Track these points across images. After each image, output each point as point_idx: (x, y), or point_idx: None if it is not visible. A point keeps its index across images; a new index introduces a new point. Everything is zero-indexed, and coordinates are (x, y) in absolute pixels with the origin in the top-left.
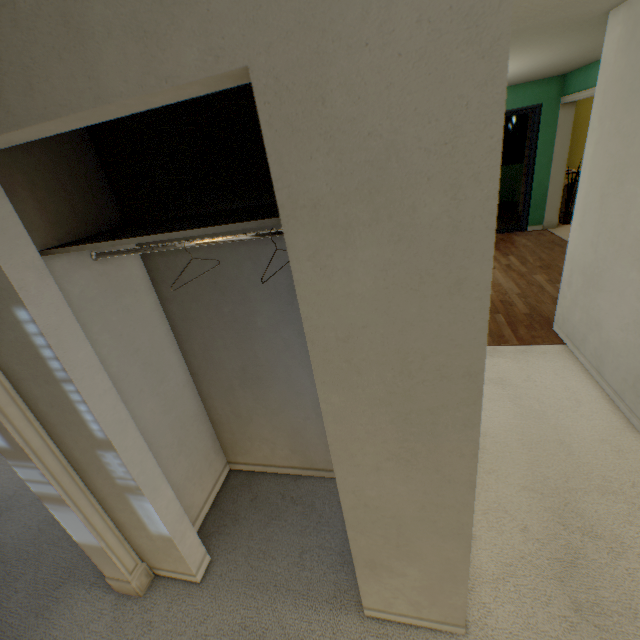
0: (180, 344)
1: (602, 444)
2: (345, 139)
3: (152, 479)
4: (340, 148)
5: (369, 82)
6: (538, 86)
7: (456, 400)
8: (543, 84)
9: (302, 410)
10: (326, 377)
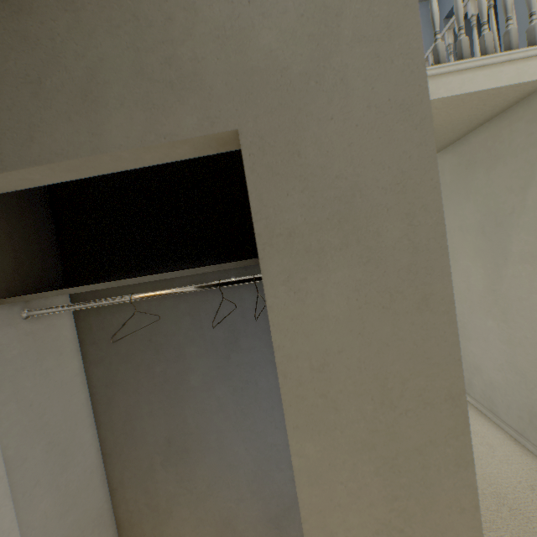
0: (97, 415)
1: (533, 490)
2: (317, 180)
3: None
4: (313, 187)
5: (335, 142)
6: None
7: (443, 431)
8: None
9: (235, 488)
10: (299, 419)
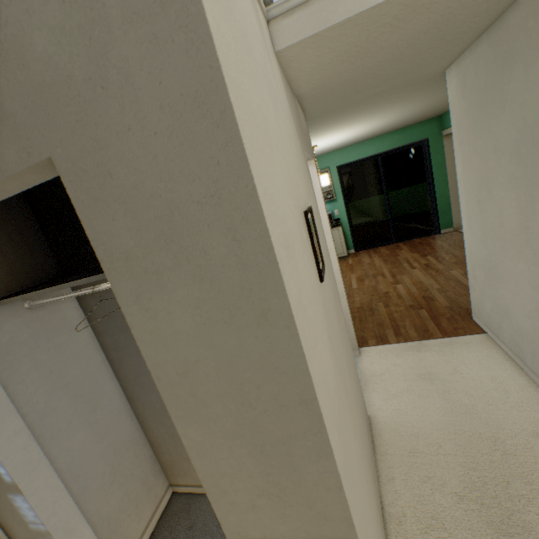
0: (115, 371)
1: (538, 438)
2: (135, 201)
3: (66, 520)
4: (133, 209)
5: (140, 156)
6: (421, 126)
7: (302, 429)
8: (425, 124)
9: None
10: (179, 411)
